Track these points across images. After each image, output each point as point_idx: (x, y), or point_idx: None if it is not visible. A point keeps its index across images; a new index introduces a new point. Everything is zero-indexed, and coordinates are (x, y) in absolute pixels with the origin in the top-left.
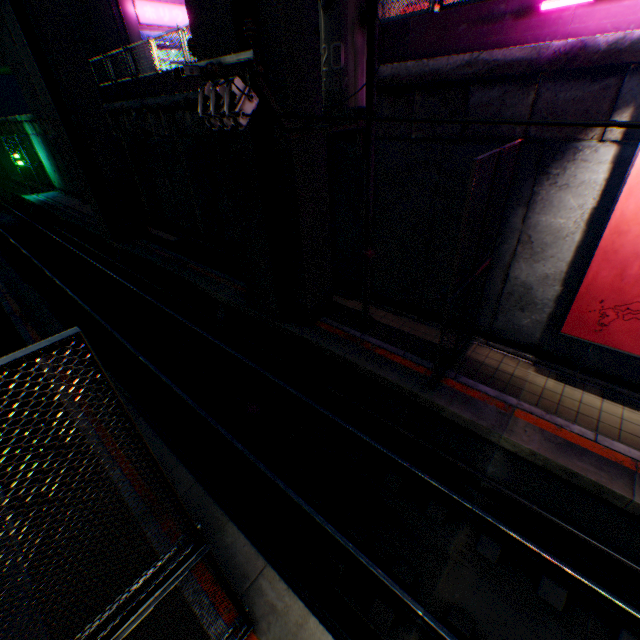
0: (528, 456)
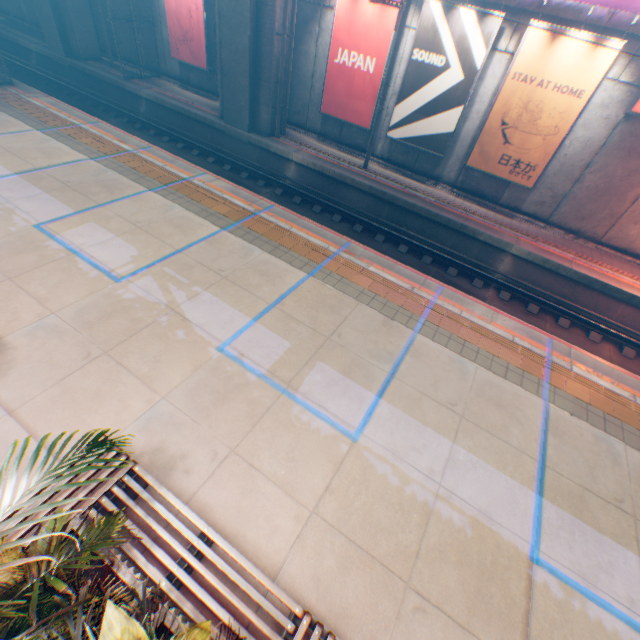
0: (150, 99)
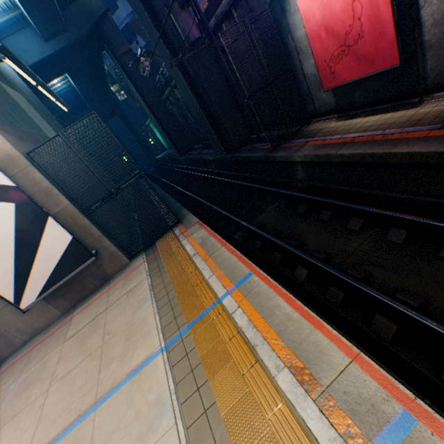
0: (305, 159)
